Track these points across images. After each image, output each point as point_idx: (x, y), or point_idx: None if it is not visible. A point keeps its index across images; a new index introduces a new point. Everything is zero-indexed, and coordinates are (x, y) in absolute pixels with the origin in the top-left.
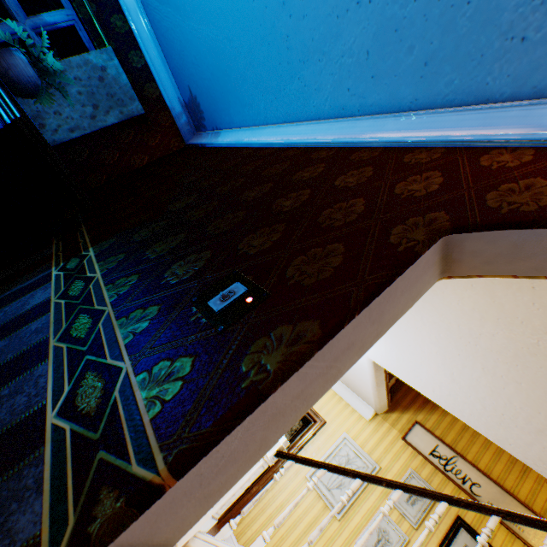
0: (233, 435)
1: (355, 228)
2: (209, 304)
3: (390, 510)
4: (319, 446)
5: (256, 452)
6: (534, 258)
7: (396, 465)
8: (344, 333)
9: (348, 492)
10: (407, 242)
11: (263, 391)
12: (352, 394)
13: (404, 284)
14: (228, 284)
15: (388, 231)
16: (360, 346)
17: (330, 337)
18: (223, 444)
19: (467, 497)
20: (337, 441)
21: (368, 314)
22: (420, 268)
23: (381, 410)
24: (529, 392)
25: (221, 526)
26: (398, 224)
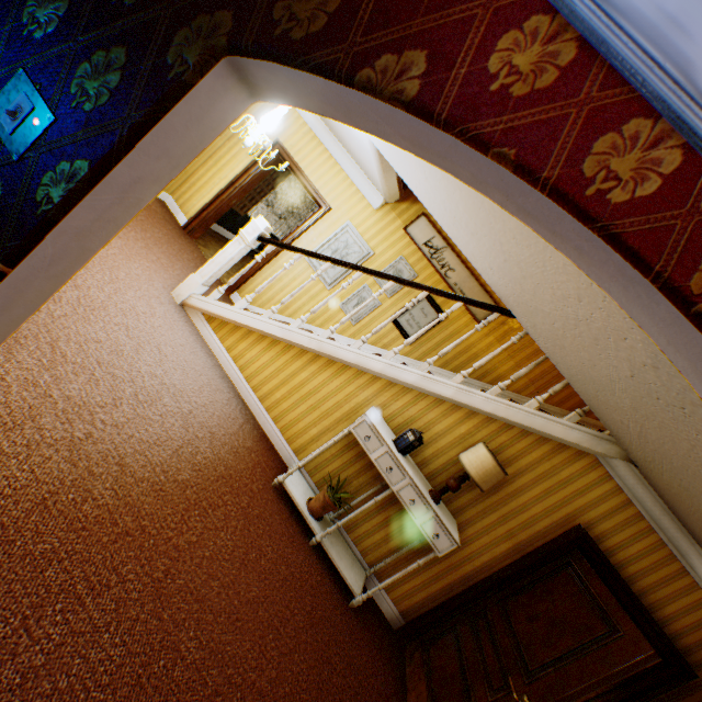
0: (45, 247)
1: (146, 18)
2: (2, 123)
3: (373, 286)
4: (321, 233)
5: (83, 255)
6: (313, 99)
7: (389, 253)
8: (119, 173)
9: (318, 273)
10: (182, 64)
11: (53, 219)
12: (365, 180)
13: (185, 119)
14: (17, 93)
15: (173, 36)
16: (155, 180)
17: (102, 178)
18: (39, 252)
19: (440, 279)
20: (339, 229)
21: (144, 154)
22: (203, 100)
23: (392, 201)
24: (466, 202)
25: (228, 291)
26: (187, 24)
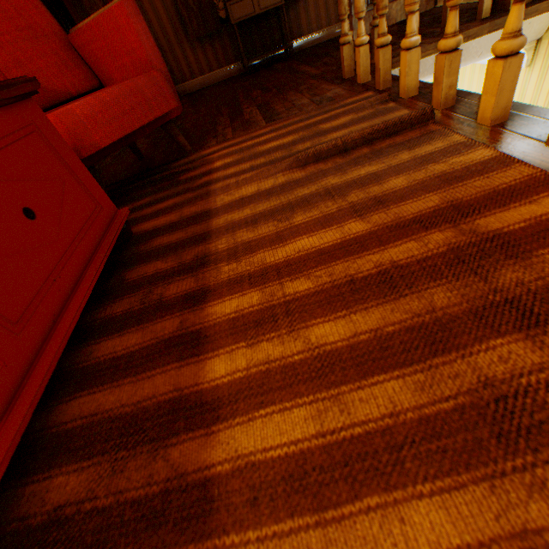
0: None
1: None
2: None
3: None
4: None
5: None
6: None
7: None
8: None
9: None
10: None
11: None
12: None
13: None
14: None
15: None
16: None
17: None
18: None
19: None
20: None
21: None
22: None
23: (536, 34)
24: None
25: None
26: None
